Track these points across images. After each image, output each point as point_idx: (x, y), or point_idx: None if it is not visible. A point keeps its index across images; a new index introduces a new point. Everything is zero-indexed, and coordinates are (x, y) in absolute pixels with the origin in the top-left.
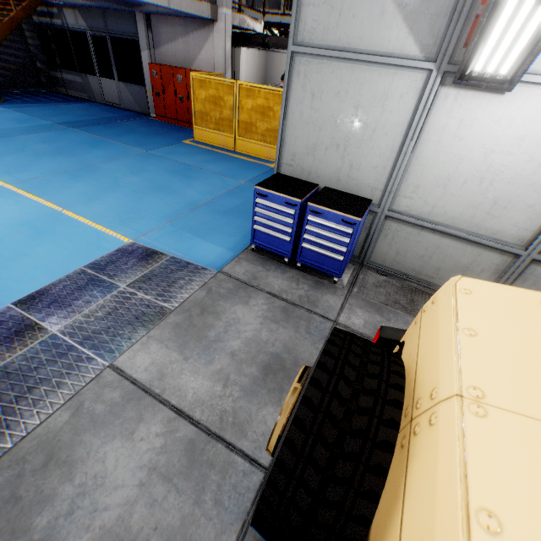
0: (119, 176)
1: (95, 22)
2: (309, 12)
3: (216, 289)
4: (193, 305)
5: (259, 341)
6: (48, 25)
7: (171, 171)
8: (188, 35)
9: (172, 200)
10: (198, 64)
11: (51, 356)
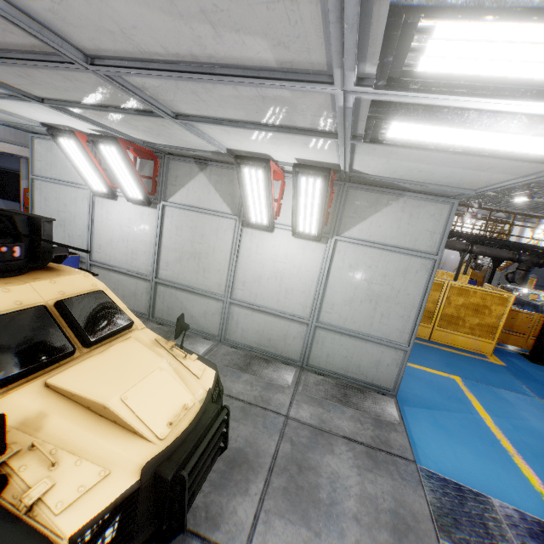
0: None
1: None
2: (39, 162)
3: None
4: None
5: None
6: None
7: None
8: None
9: None
10: None
11: None
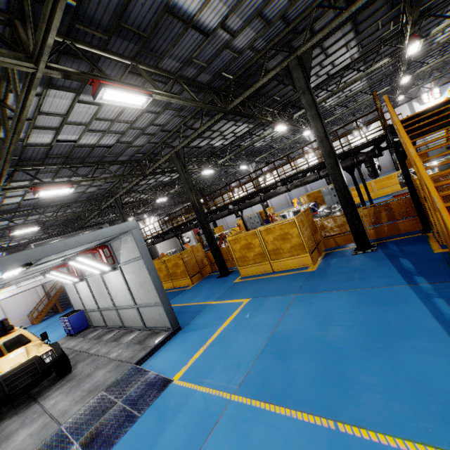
0: None
1: None
2: None
3: None
4: None
5: None
6: None
7: None
8: None
9: None
10: None
11: None
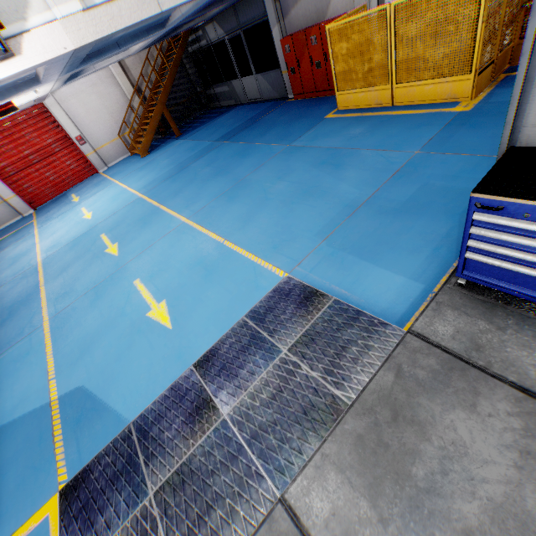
0: (267, 186)
1: (229, 24)
2: None
3: (410, 369)
4: (377, 400)
5: (522, 518)
6: (198, 50)
7: (317, 163)
8: None
9: (324, 206)
10: (332, 10)
11: (224, 456)
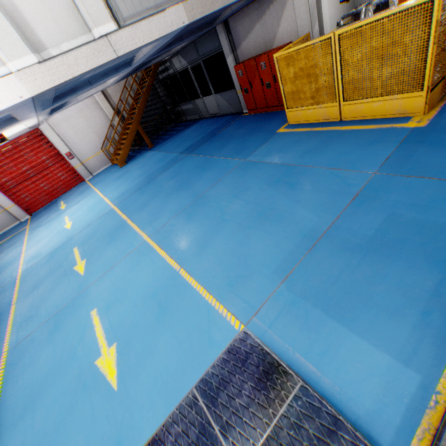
0: (224, 204)
1: (191, 56)
2: None
3: None
4: None
5: None
6: (167, 77)
7: (271, 181)
8: (264, 14)
9: (281, 234)
10: (279, 40)
11: None
